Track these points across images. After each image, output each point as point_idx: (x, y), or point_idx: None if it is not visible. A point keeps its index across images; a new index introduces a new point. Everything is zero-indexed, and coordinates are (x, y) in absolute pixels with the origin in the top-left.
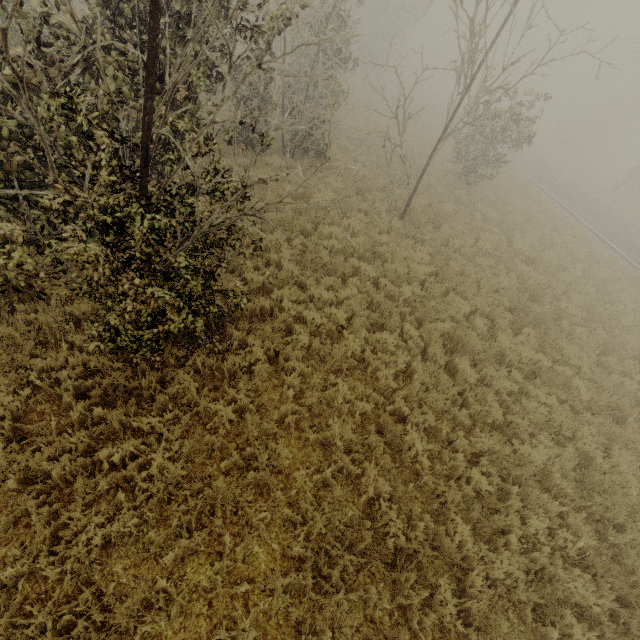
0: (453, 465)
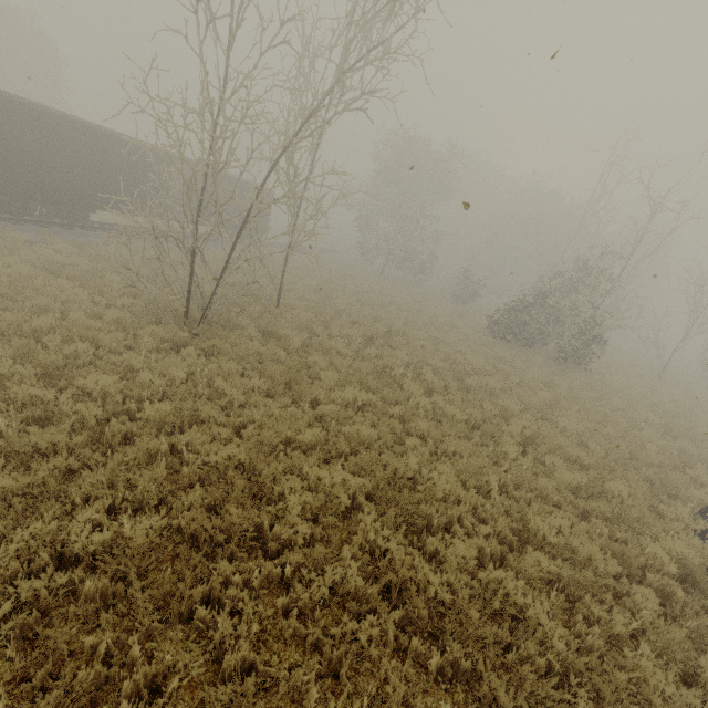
0: (689, 422)
